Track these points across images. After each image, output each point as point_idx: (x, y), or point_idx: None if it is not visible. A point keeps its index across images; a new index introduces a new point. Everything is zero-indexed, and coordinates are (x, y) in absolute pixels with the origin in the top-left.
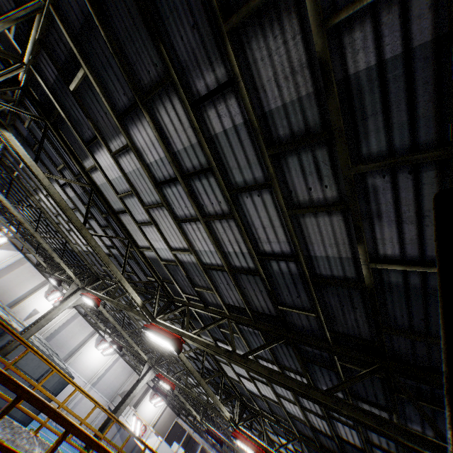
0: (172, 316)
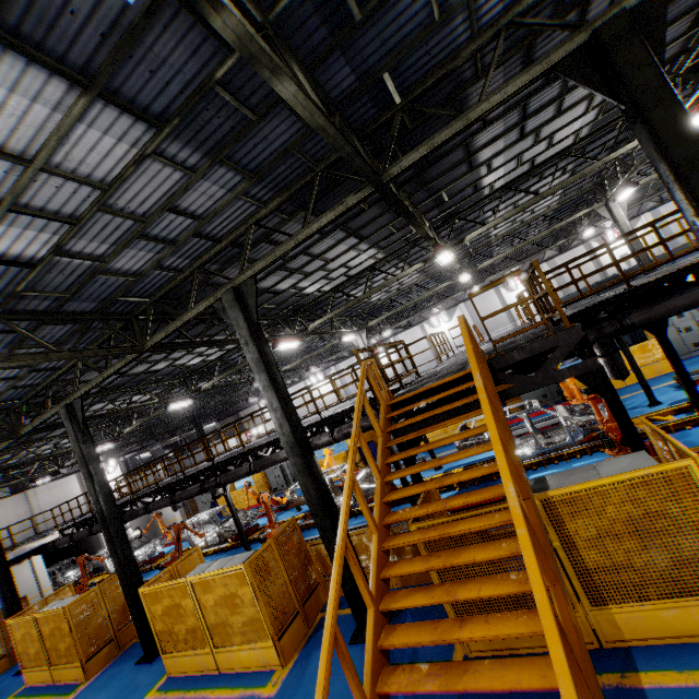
0: (697, 85)
